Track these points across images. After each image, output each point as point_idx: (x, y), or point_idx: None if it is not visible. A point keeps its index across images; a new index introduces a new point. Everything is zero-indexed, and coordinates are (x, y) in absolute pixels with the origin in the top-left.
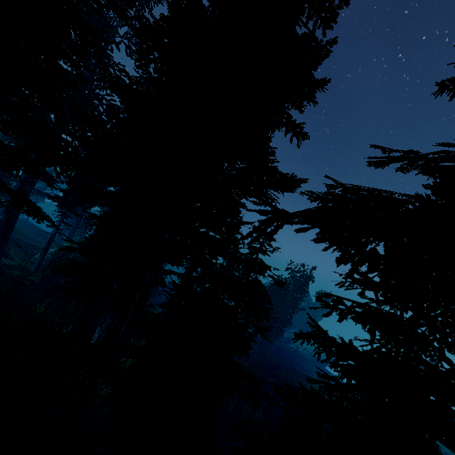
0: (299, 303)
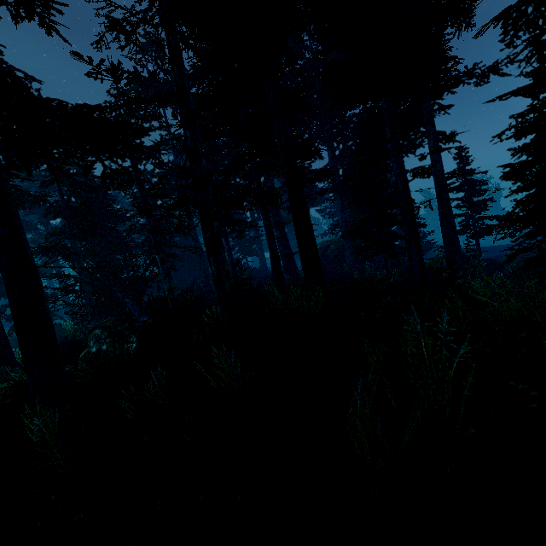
0: None
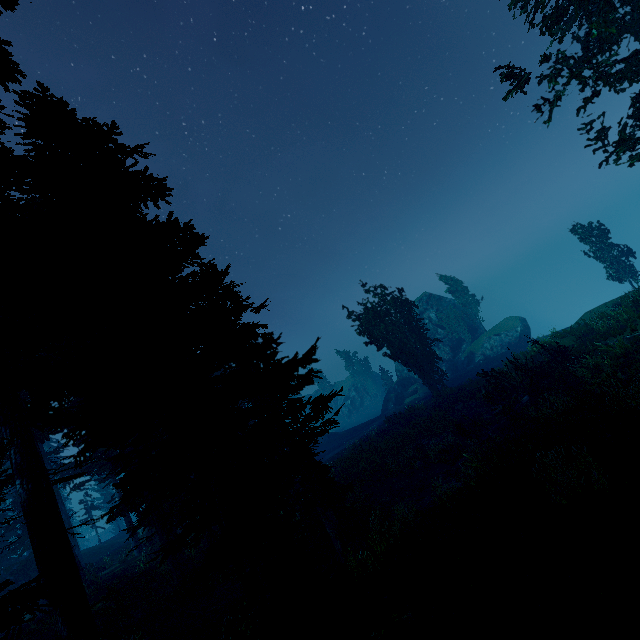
0: (416, 313)
